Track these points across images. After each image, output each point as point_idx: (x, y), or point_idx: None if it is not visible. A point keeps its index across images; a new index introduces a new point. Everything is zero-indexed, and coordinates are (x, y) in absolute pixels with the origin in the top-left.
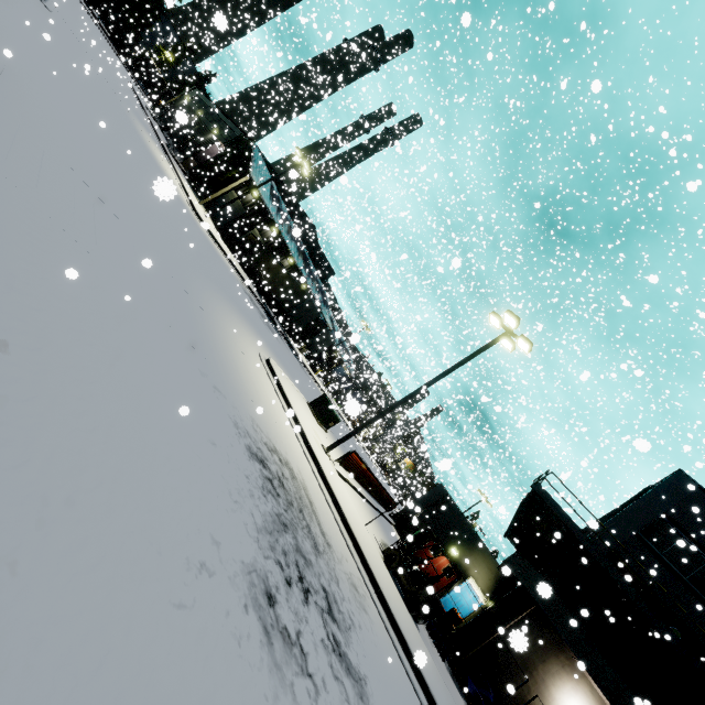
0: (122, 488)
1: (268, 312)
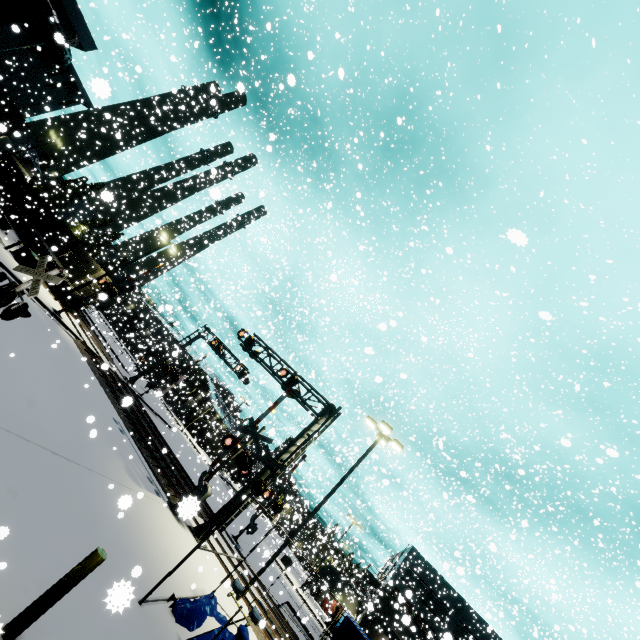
0: None
1: (225, 479)
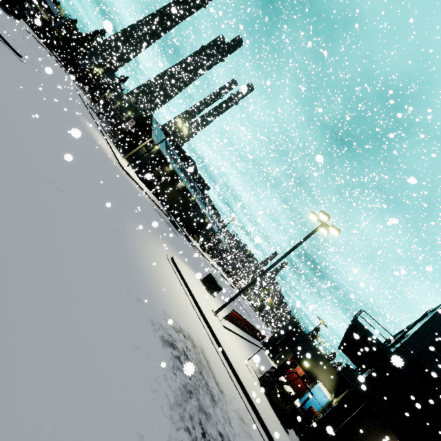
0: (72, 425)
1: (171, 219)
